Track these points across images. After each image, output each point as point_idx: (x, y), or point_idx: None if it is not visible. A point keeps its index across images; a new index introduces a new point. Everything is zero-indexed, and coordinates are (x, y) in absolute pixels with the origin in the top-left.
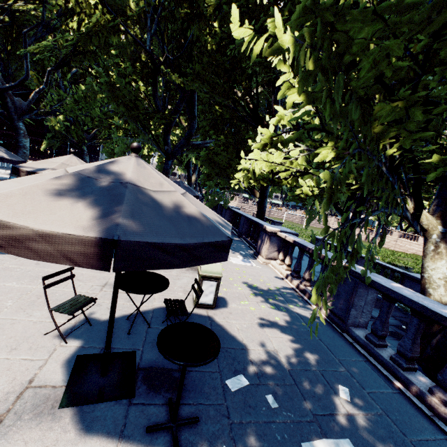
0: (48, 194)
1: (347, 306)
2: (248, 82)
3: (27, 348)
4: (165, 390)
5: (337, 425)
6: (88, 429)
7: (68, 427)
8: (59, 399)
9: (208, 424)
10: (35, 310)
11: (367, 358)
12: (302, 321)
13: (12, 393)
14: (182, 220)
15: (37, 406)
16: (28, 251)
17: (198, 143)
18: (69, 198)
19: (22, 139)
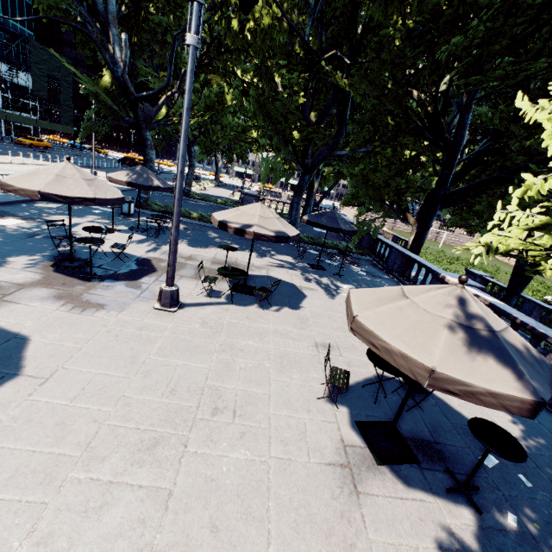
0: (460, 350)
1: None
2: (435, 82)
3: (316, 411)
4: (437, 459)
5: None
6: (407, 483)
7: (394, 480)
8: (372, 458)
9: (486, 492)
10: (290, 373)
11: None
12: None
13: (339, 449)
14: (535, 363)
15: (363, 462)
16: (477, 400)
17: (342, 154)
18: (471, 352)
19: (149, 151)
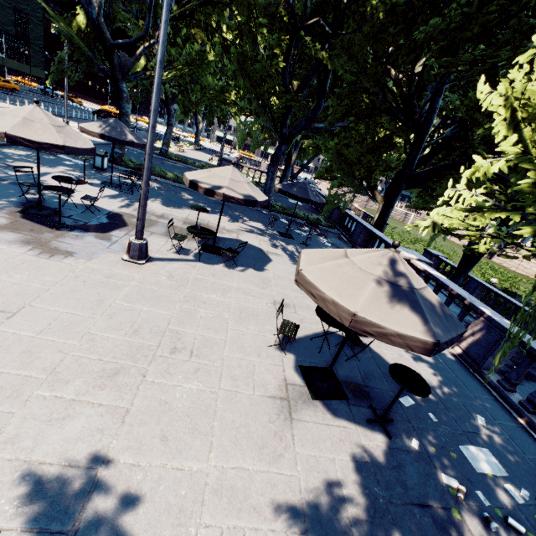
0: (381, 300)
1: (486, 353)
2: (411, 62)
3: (266, 356)
4: (364, 398)
5: (479, 440)
6: (335, 414)
7: (324, 412)
8: (309, 394)
9: (399, 424)
10: (247, 324)
11: (496, 398)
12: (438, 357)
13: (281, 386)
14: (442, 316)
15: (300, 397)
16: (388, 340)
17: (320, 126)
18: (390, 303)
19: (125, 104)
